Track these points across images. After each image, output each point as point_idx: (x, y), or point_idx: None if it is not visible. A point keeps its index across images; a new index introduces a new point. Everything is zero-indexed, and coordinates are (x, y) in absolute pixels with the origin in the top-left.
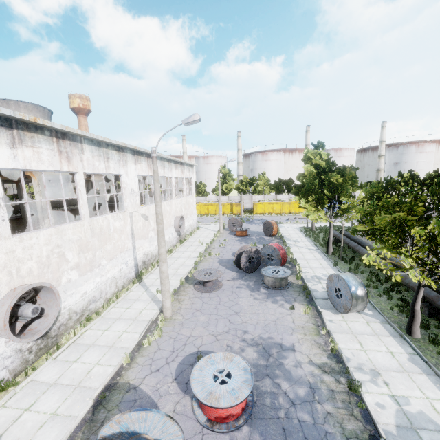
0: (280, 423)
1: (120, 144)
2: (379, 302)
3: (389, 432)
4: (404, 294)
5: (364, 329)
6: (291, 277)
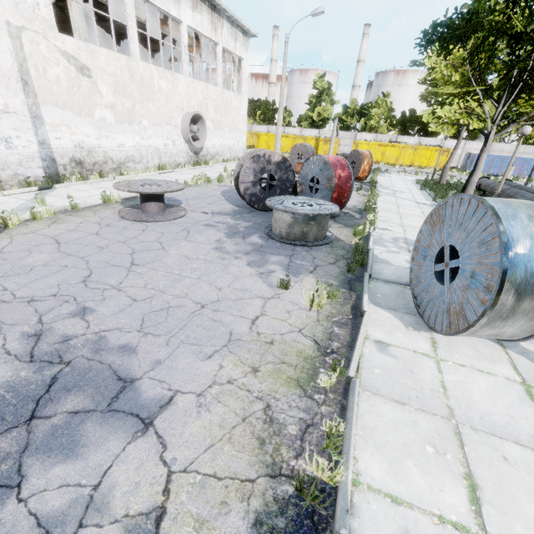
0: None
1: None
2: None
3: None
4: None
5: (509, 413)
6: (345, 231)
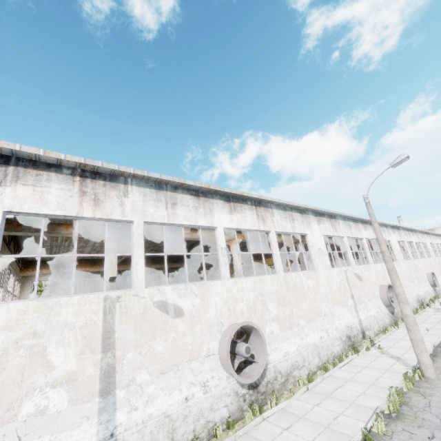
0: None
1: (424, 231)
2: None
3: None
4: None
5: None
6: None
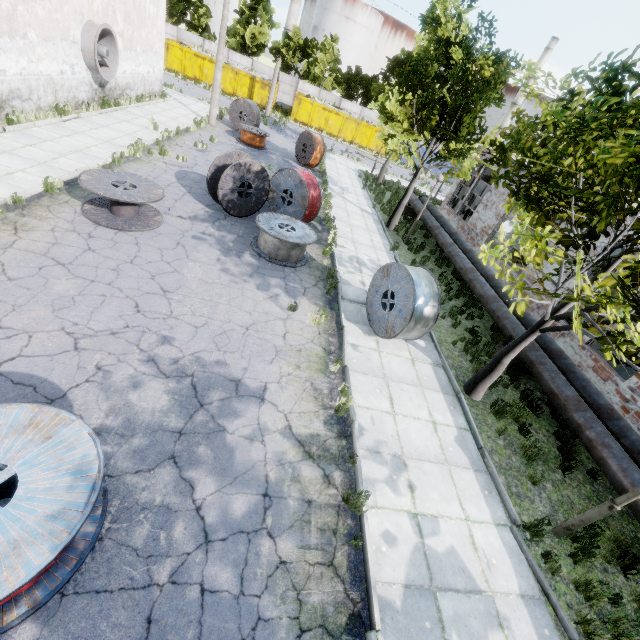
0: (145, 604)
1: None
2: (439, 327)
3: (389, 603)
4: (475, 322)
5: (405, 373)
6: (315, 248)
